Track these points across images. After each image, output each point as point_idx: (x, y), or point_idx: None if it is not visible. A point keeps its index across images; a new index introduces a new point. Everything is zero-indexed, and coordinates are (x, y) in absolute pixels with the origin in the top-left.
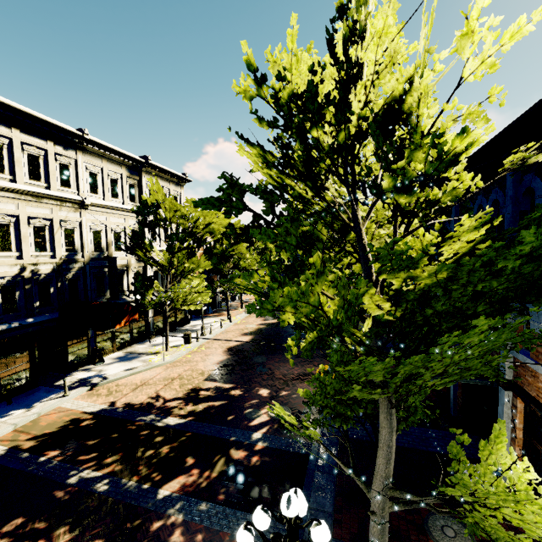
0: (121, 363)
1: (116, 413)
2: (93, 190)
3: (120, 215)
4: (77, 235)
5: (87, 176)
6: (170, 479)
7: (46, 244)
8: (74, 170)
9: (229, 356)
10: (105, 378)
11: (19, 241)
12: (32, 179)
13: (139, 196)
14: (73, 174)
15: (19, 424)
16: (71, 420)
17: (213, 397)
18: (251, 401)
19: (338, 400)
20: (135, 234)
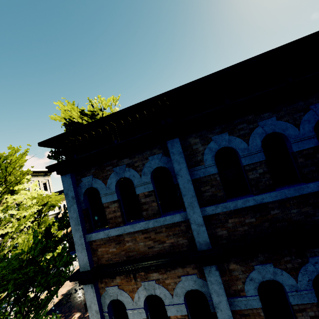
0: None
1: None
2: None
3: None
4: None
5: None
6: None
7: None
8: None
9: (73, 285)
10: None
11: None
12: None
13: None
14: None
15: None
16: None
17: None
18: None
19: None
20: None
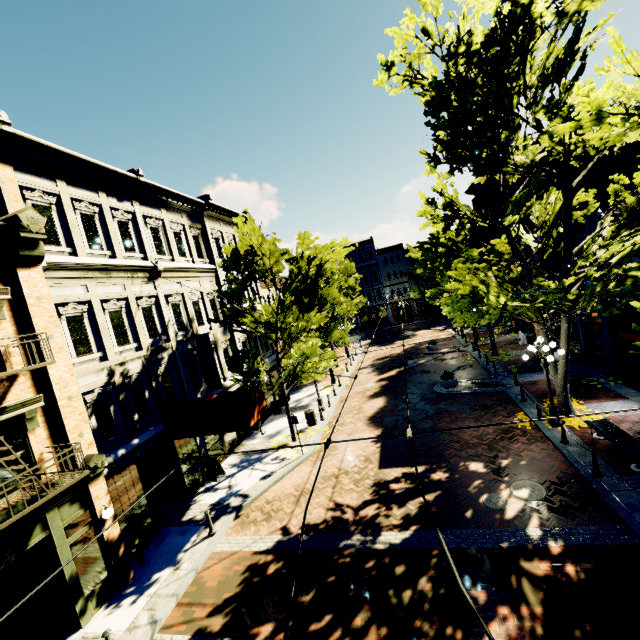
0: (249, 470)
1: (303, 544)
2: (159, 250)
3: (194, 278)
4: (156, 313)
5: (149, 233)
6: (480, 633)
7: (126, 333)
8: (133, 228)
9: (379, 429)
10: (245, 497)
11: (97, 337)
12: (93, 248)
13: (206, 249)
14: (133, 232)
15: (179, 594)
16: (248, 569)
17: (416, 489)
18: (474, 484)
19: None
20: (229, 296)
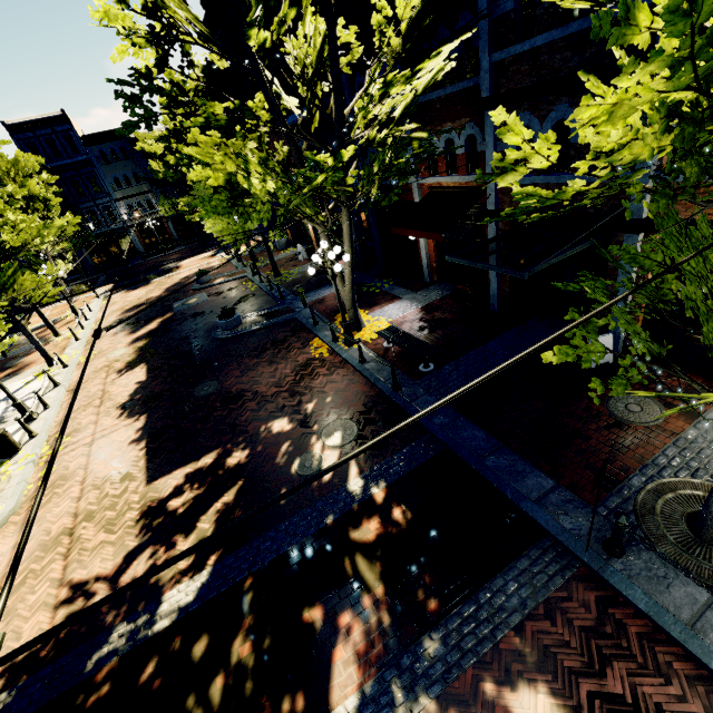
0: None
1: None
2: None
3: None
4: None
5: None
6: (326, 677)
7: None
8: None
9: (141, 417)
10: None
11: None
12: None
13: None
14: None
15: None
16: None
17: (208, 494)
18: (282, 450)
19: (712, 316)
20: None
